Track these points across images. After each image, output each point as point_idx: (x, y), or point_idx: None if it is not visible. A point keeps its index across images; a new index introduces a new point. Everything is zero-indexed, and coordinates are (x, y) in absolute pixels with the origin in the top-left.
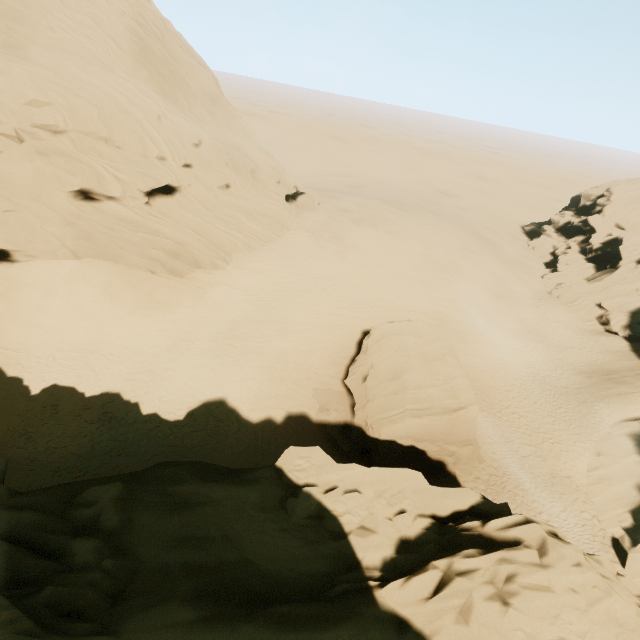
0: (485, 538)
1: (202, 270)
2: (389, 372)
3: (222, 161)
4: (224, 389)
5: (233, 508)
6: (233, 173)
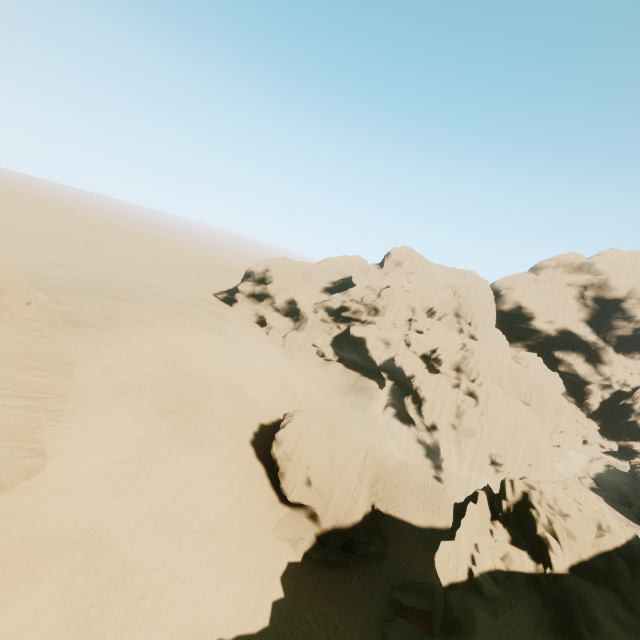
0: (517, 504)
1: (8, 492)
2: (328, 462)
3: None
4: (206, 628)
5: (498, 636)
6: None
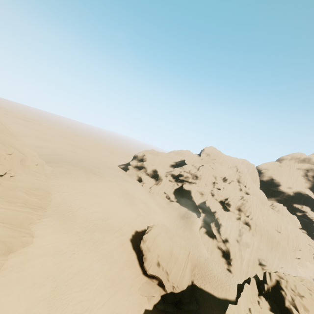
0: (273, 287)
1: (14, 253)
2: (169, 254)
3: (2, 156)
4: None
5: None
6: (9, 163)
